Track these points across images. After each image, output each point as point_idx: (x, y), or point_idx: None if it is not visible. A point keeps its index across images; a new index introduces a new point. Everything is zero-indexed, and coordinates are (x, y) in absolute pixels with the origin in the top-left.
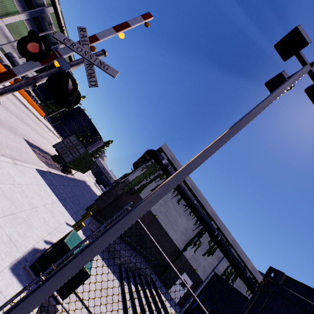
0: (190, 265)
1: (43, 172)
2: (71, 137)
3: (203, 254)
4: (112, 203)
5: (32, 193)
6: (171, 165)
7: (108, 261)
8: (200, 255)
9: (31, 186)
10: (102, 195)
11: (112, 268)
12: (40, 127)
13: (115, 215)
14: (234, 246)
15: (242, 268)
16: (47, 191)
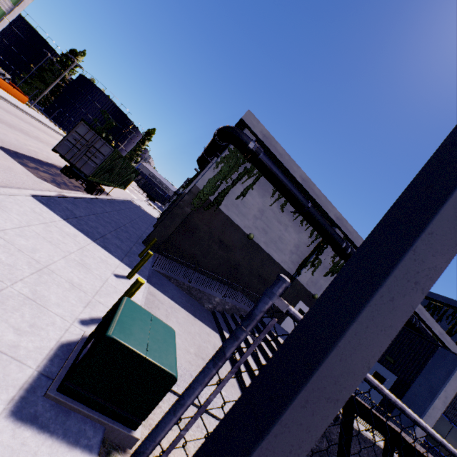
0: (307, 291)
1: (50, 199)
2: (79, 127)
3: (325, 275)
4: (180, 228)
5: (32, 241)
6: (263, 149)
7: (195, 311)
8: (321, 277)
9: (27, 228)
10: (162, 216)
11: (203, 318)
12: (27, 123)
13: (231, 347)
14: None
15: None
16: (66, 230)
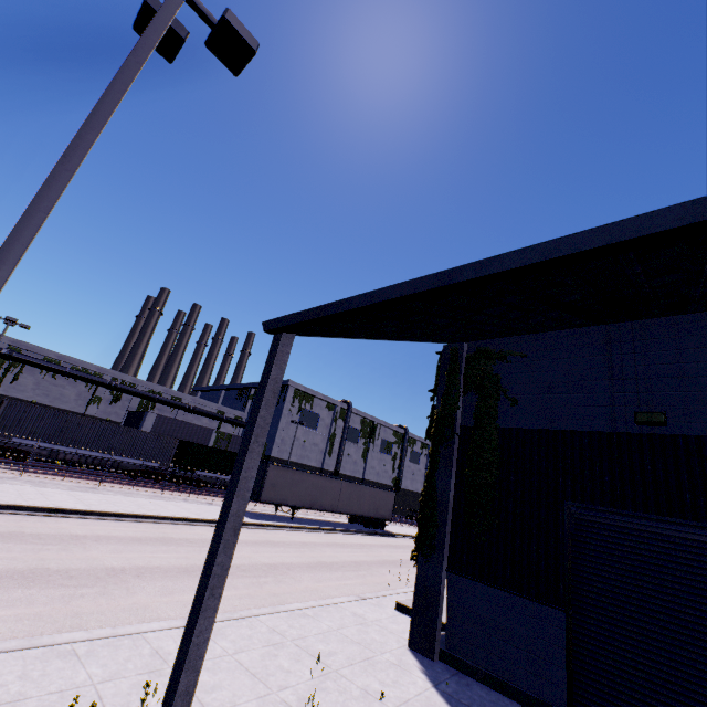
0: (101, 418)
1: None
2: None
3: (111, 405)
4: None
5: None
6: (19, 348)
7: None
8: (108, 407)
9: None
10: None
11: None
12: None
13: None
14: (138, 383)
15: (150, 395)
16: None
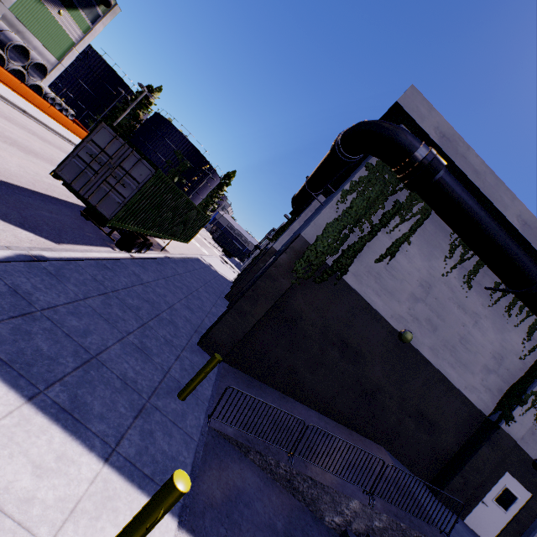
0: (522, 452)
1: None
2: (98, 133)
3: None
4: (268, 315)
5: None
6: None
7: None
8: None
9: None
10: (238, 283)
11: None
12: None
13: None
14: None
15: None
16: None
